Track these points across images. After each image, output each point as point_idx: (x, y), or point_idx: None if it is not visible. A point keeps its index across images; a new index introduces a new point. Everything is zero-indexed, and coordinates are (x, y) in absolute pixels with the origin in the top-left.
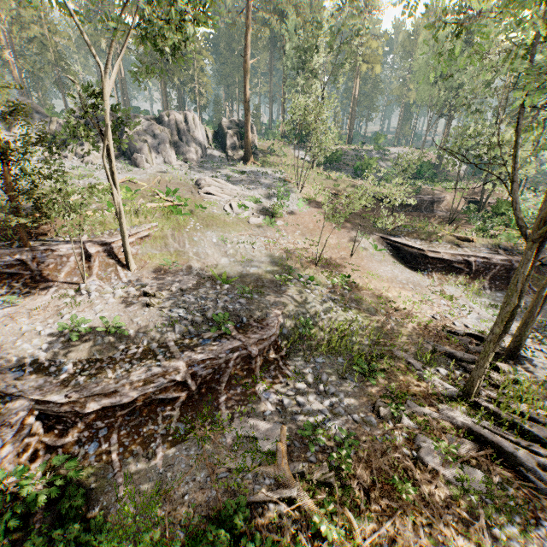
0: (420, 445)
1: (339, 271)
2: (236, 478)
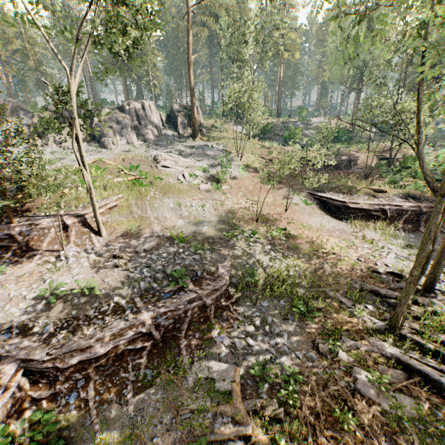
0: (356, 377)
1: (277, 225)
2: (197, 418)
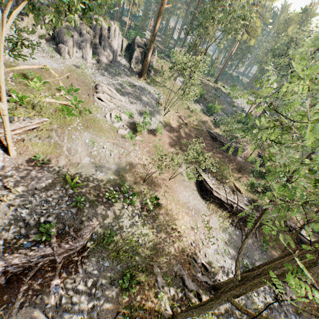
0: None
1: (155, 191)
2: None
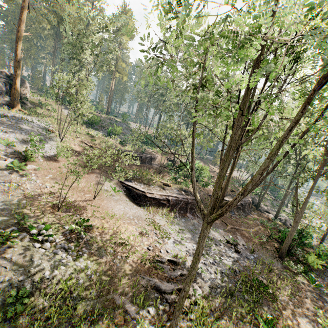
0: None
1: (80, 214)
2: None
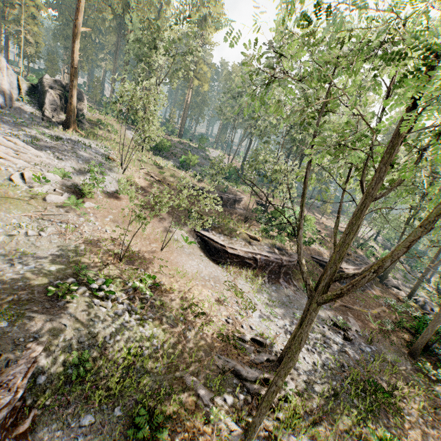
0: None
1: (145, 268)
2: None
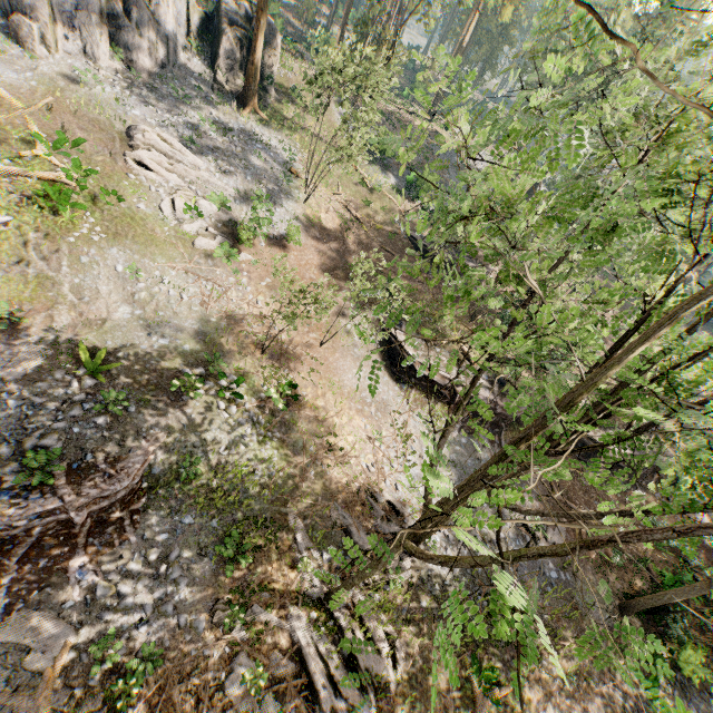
0: (234, 668)
1: (290, 370)
2: None
